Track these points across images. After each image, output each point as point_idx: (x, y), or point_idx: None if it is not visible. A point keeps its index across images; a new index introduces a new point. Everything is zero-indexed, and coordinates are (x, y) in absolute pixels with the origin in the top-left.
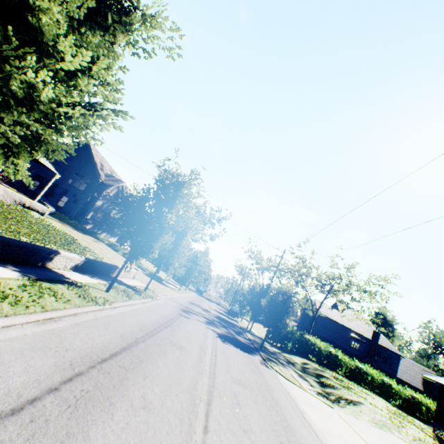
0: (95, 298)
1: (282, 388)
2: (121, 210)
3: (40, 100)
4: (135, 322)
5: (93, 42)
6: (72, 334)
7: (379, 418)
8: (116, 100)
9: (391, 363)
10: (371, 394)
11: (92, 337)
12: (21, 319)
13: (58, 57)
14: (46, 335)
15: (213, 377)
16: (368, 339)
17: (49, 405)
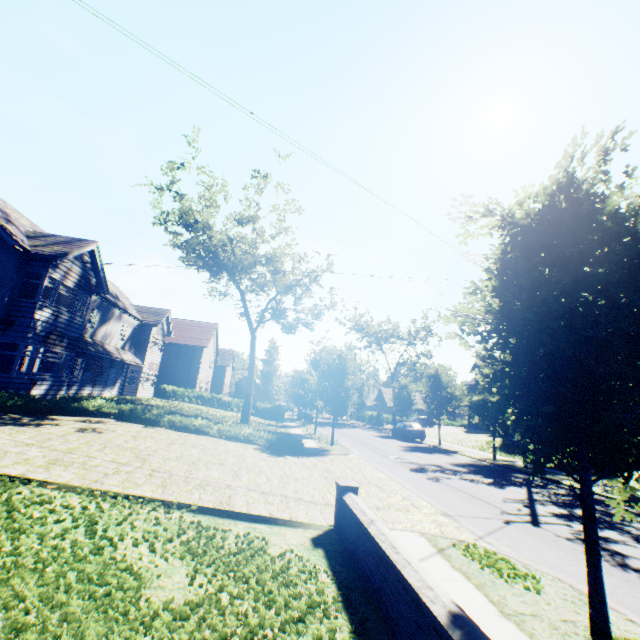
0: None
1: None
2: None
3: None
4: None
5: None
6: None
7: None
8: None
9: None
10: None
11: None
12: None
13: None
14: None
15: None
16: None
17: None
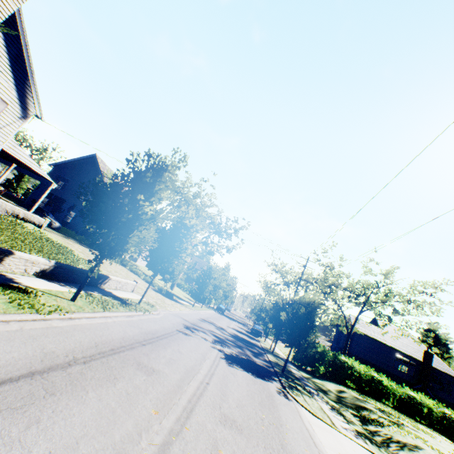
0: (39, 306)
1: (302, 429)
2: (88, 200)
3: None
4: (92, 338)
5: None
6: None
7: None
8: None
9: (451, 391)
10: (430, 432)
11: None
12: None
13: None
14: None
15: (185, 417)
16: (419, 361)
17: None
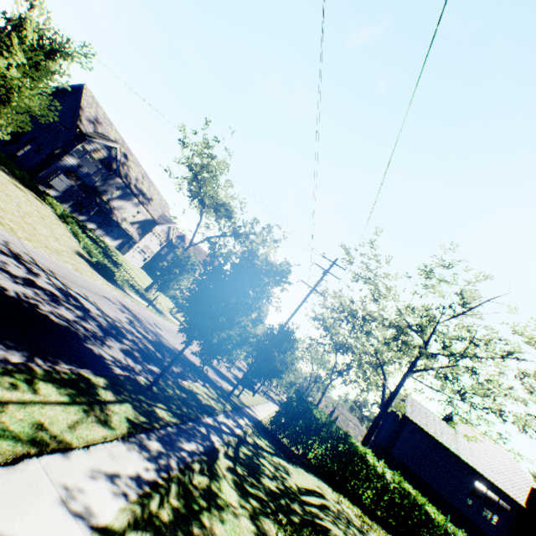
0: None
1: None
2: None
3: None
4: None
5: None
6: None
7: None
8: None
9: None
10: None
11: None
12: None
13: None
14: None
15: None
16: (518, 505)
17: None
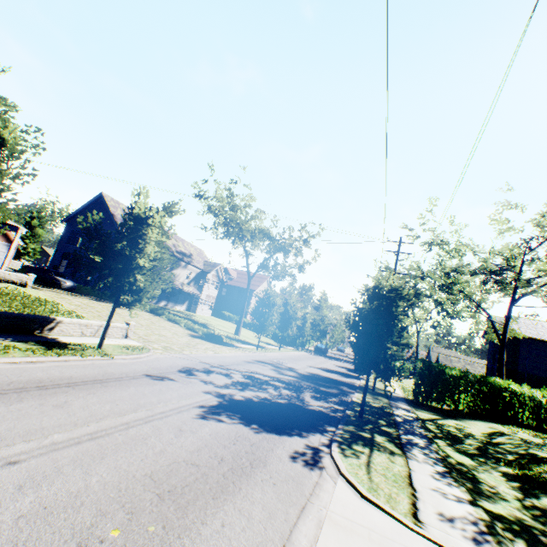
0: None
1: None
2: None
3: None
4: None
5: None
6: None
7: None
8: None
9: None
10: None
11: None
12: None
13: None
14: None
15: None
16: None
17: None
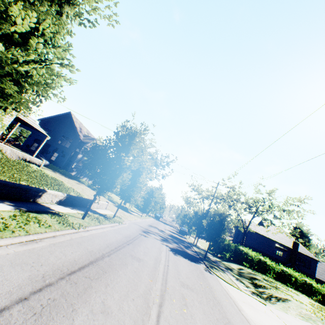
0: (72, 224)
1: (222, 289)
2: (90, 157)
3: (0, 60)
4: (103, 241)
5: (41, 10)
6: (49, 252)
7: (305, 312)
8: (63, 56)
9: (310, 267)
10: (296, 292)
11: (65, 254)
12: (5, 241)
13: (11, 22)
14: (26, 253)
15: (165, 283)
16: (290, 248)
17: (16, 314)
